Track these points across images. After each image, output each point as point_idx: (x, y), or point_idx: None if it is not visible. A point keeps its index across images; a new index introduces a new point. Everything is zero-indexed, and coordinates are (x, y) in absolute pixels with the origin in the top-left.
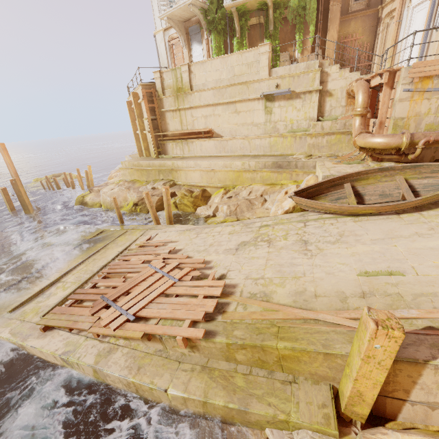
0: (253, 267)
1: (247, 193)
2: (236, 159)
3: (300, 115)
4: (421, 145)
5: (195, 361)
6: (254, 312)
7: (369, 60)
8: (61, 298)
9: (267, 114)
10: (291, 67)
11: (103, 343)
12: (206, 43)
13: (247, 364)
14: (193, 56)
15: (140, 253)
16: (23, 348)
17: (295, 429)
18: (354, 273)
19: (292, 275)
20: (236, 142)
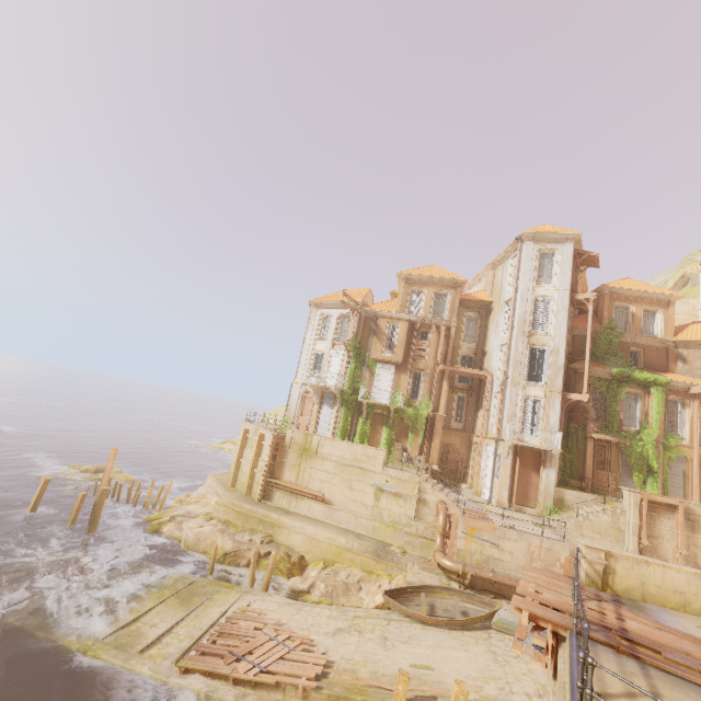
0: (347, 650)
1: (346, 575)
2: (341, 533)
3: (402, 511)
4: (469, 576)
5: None
6: (346, 679)
7: (465, 467)
8: (185, 648)
9: (376, 500)
10: (399, 472)
11: (237, 689)
12: (336, 411)
13: None
14: (322, 413)
15: (247, 618)
16: (164, 685)
17: None
18: (408, 665)
19: (372, 660)
20: (344, 514)
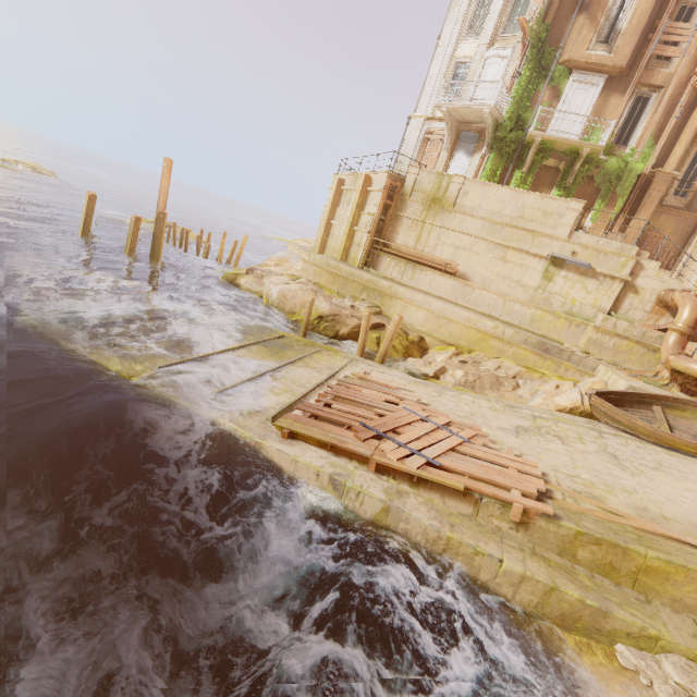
0: (556, 460)
1: (496, 366)
2: (483, 317)
3: (587, 299)
4: None
5: (518, 541)
6: (594, 510)
7: (667, 267)
8: (284, 404)
9: (544, 280)
10: (600, 240)
11: (384, 480)
12: (480, 159)
13: (587, 566)
14: (452, 165)
15: (370, 387)
16: (257, 448)
17: (661, 652)
18: None
19: (619, 486)
20: (486, 295)
